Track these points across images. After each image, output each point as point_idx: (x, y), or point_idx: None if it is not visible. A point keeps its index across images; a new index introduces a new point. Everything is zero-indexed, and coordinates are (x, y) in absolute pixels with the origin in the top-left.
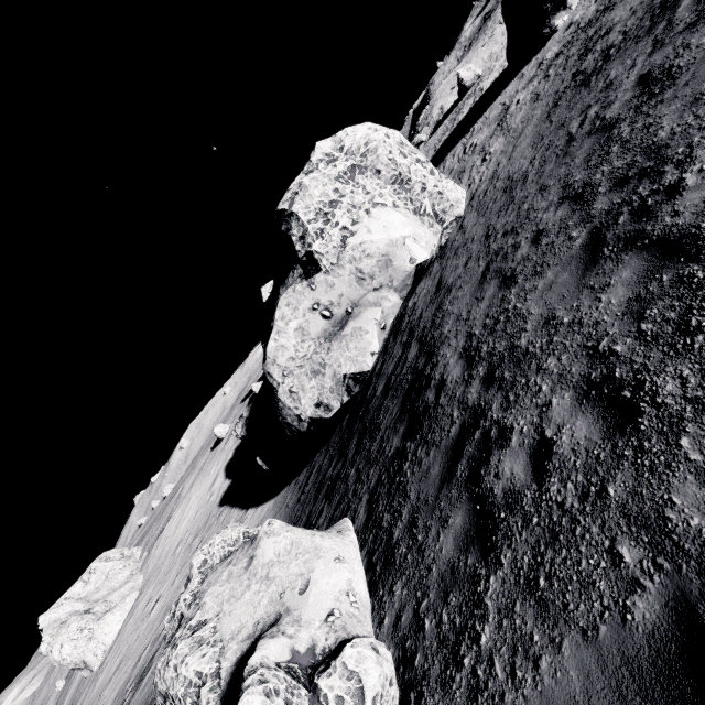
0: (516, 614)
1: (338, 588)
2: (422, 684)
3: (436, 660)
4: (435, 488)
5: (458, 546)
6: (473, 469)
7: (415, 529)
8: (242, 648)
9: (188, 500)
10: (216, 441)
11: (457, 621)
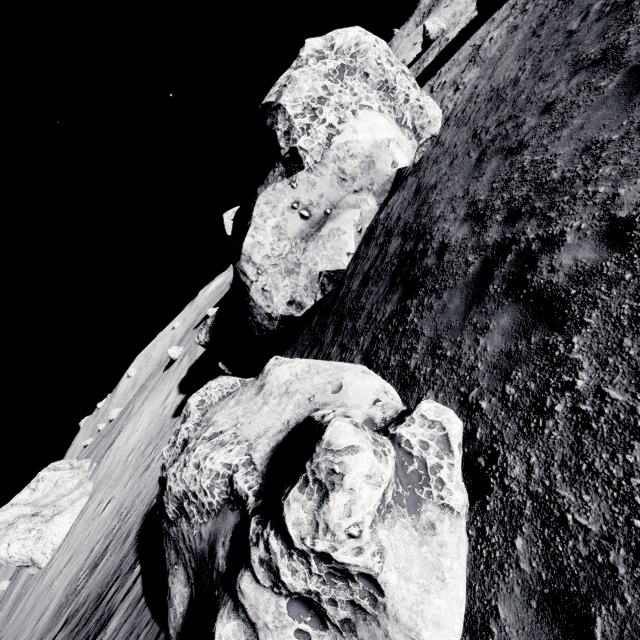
0: (626, 348)
1: (375, 388)
2: (493, 447)
3: (509, 423)
4: (460, 314)
5: (512, 337)
6: (513, 281)
7: (440, 350)
8: (277, 439)
9: (140, 415)
10: (168, 363)
11: (532, 386)
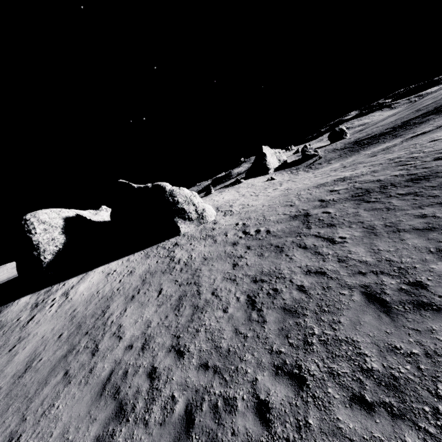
0: None
1: None
2: None
3: None
4: None
5: None
6: None
7: None
8: None
9: (209, 199)
10: None
11: None
